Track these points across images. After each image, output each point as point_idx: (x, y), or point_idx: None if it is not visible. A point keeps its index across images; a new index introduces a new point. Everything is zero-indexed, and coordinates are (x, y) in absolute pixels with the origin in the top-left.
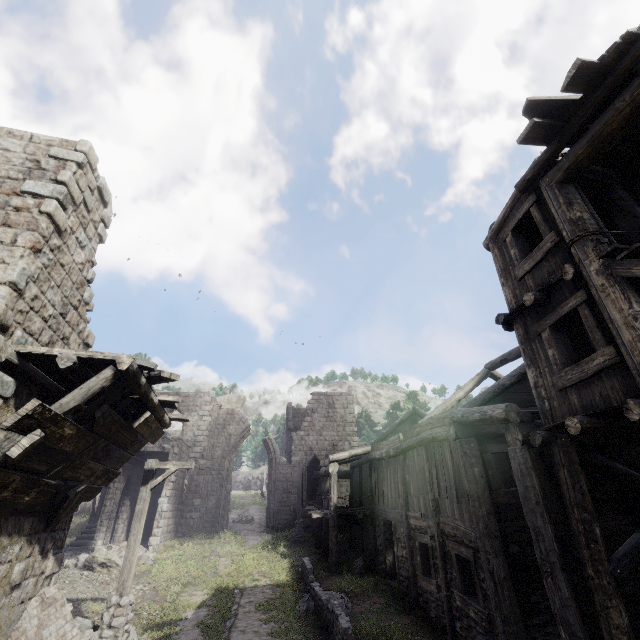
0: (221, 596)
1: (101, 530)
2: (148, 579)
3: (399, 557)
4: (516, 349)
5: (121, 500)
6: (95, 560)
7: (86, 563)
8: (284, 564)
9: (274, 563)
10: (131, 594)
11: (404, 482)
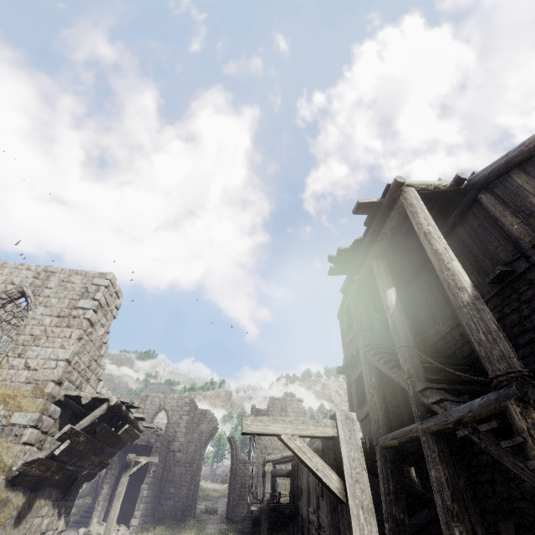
0: None
1: (97, 509)
2: None
3: None
4: None
5: (115, 485)
6: (90, 533)
7: None
8: None
9: None
10: None
11: (308, 482)
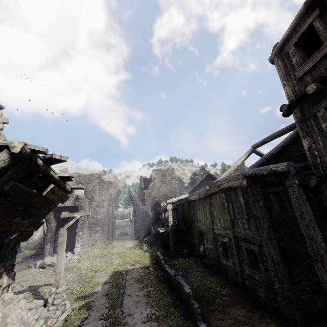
0: (116, 276)
1: (47, 247)
2: (75, 270)
3: (208, 248)
4: (272, 135)
5: (56, 231)
6: (45, 263)
7: (40, 265)
8: (147, 255)
9: (141, 255)
10: (63, 285)
11: (210, 211)
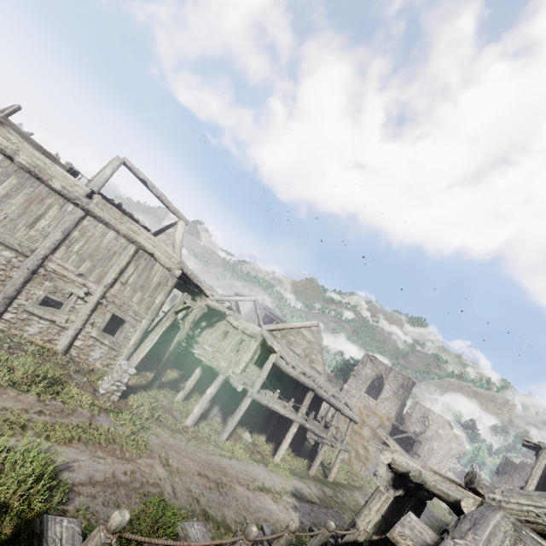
0: None
1: None
2: None
3: None
4: None
5: None
6: None
7: None
8: (450, 520)
9: (445, 516)
10: None
11: None
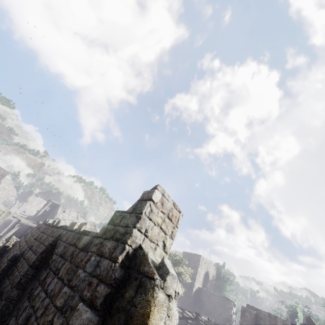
0: None
1: None
2: None
3: None
4: None
5: None
6: None
7: None
8: None
9: None
10: None
11: None
